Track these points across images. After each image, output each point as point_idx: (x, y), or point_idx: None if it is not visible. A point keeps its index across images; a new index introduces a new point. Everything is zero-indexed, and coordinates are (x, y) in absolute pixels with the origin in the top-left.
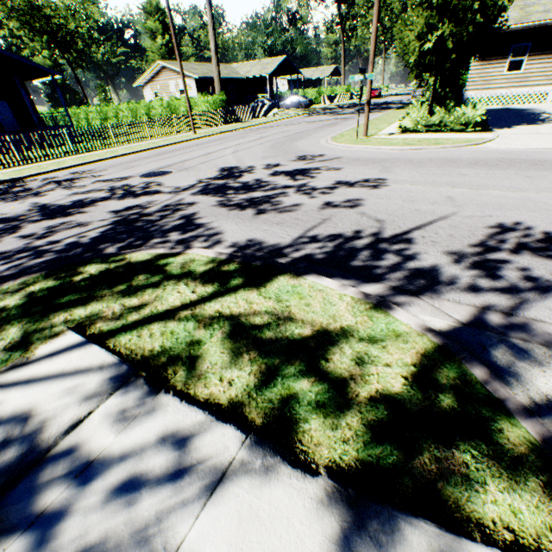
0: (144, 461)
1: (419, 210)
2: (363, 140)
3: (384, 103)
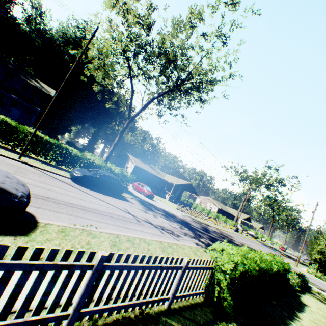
0: None
1: (317, 284)
2: (296, 267)
3: (290, 256)
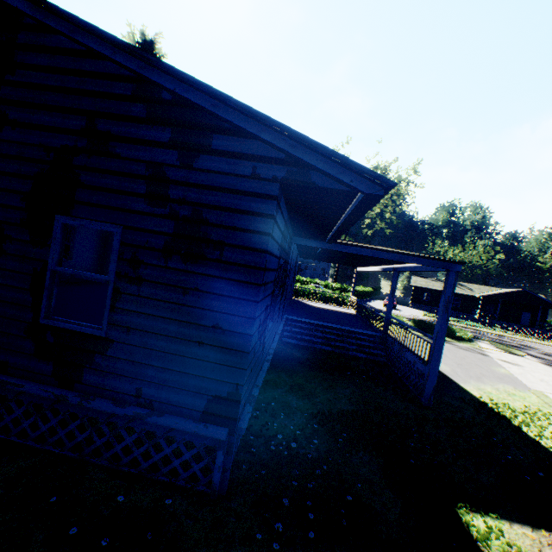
0: (486, 344)
1: None
2: None
3: None
